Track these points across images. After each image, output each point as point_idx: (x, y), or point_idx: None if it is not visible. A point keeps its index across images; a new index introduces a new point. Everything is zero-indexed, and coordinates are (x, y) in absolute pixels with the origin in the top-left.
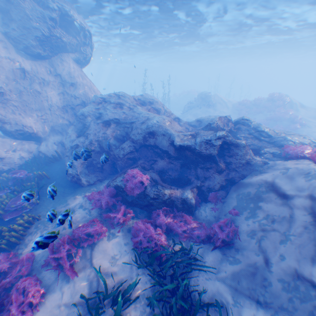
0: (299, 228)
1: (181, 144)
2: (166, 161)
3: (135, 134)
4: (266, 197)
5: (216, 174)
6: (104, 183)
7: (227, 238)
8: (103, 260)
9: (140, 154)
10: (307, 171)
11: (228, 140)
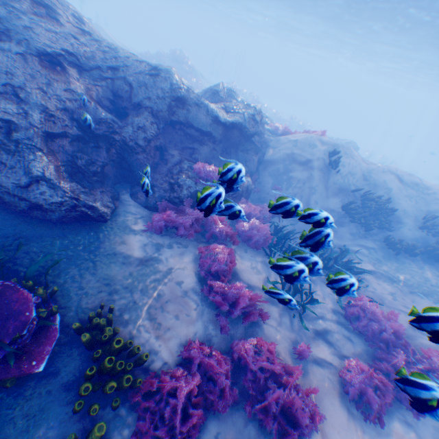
0: (319, 182)
1: (234, 121)
2: (209, 146)
3: (155, 99)
4: (292, 167)
5: (254, 156)
6: (132, 202)
7: None
8: (253, 276)
9: (164, 139)
10: (309, 142)
11: (261, 116)
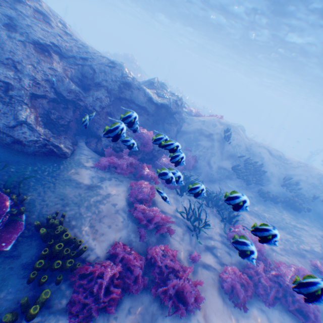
0: (217, 149)
1: (162, 102)
2: (144, 117)
3: (110, 81)
4: (200, 138)
5: (174, 127)
6: (86, 148)
7: (192, 164)
8: (166, 206)
9: (113, 109)
10: (212, 122)
11: (181, 102)
